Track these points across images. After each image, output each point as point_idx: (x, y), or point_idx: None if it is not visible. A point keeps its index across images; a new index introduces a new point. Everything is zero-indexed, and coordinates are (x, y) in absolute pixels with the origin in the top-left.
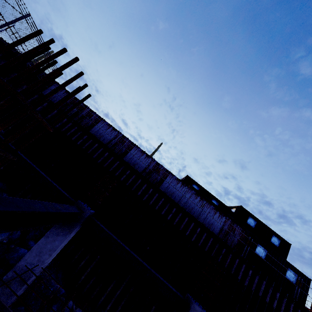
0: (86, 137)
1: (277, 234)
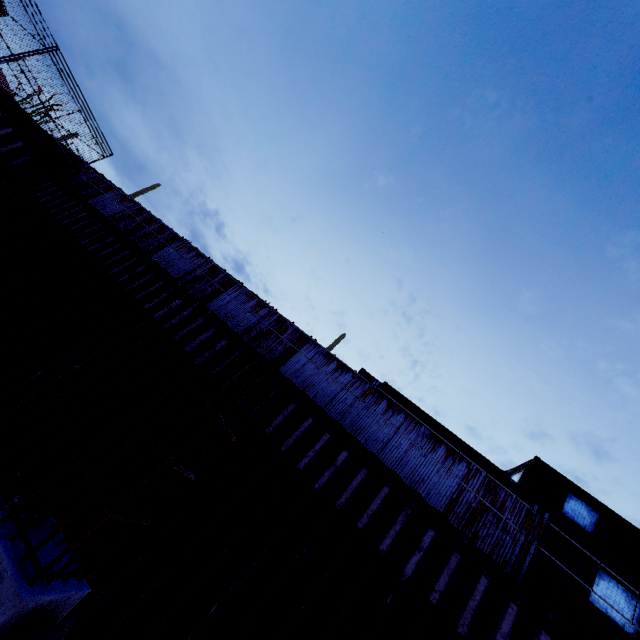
0: (112, 240)
1: None
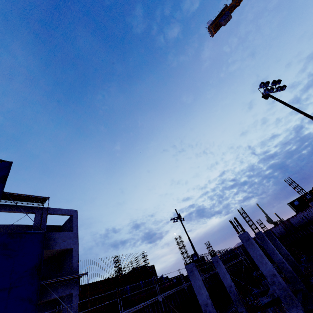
0: None
1: None
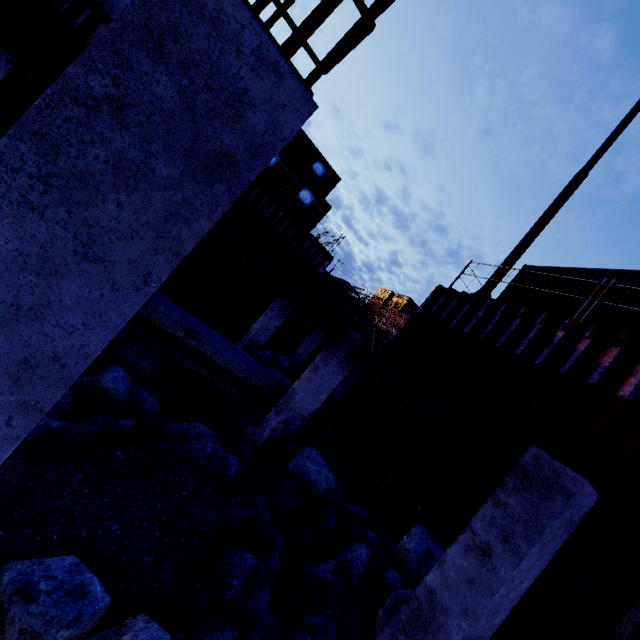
0: None
1: (326, 161)
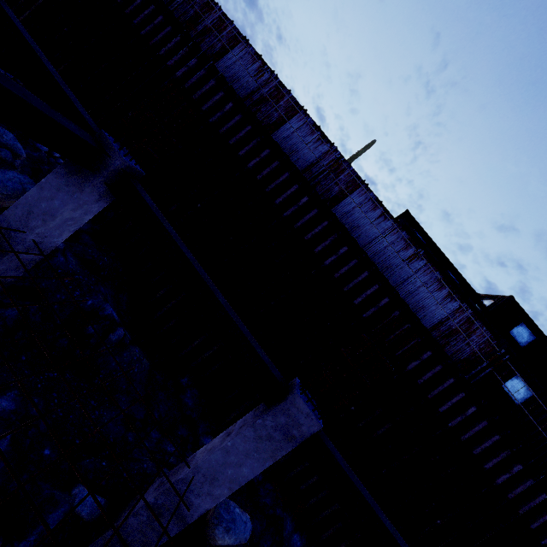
0: (195, 63)
1: None
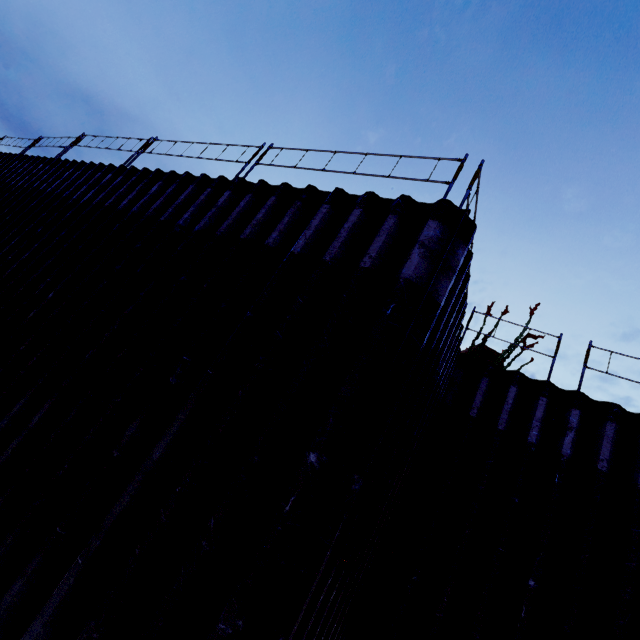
0: None
1: None
